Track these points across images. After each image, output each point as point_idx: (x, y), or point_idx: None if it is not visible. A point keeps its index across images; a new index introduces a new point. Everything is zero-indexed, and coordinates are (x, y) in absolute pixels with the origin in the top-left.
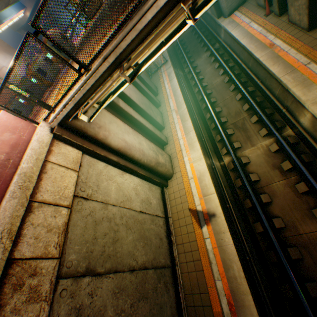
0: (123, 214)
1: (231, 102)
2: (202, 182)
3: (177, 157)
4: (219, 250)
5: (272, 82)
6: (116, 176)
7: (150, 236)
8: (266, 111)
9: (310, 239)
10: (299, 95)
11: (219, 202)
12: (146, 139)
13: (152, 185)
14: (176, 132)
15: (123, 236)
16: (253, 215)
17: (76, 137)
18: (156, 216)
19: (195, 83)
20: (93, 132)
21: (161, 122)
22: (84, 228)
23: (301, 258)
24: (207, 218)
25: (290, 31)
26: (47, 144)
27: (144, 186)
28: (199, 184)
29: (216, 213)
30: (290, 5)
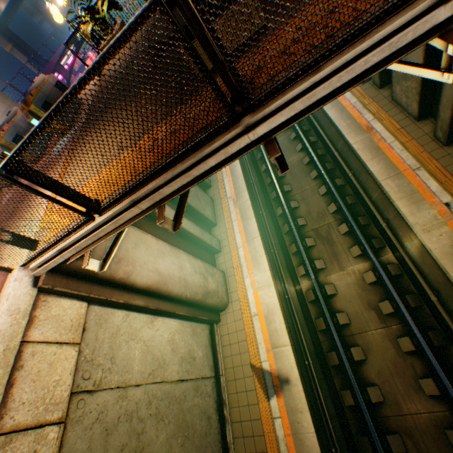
0: (151, 396)
1: (312, 196)
2: (271, 324)
3: (234, 276)
4: (295, 440)
5: (368, 180)
6: (142, 328)
7: (193, 419)
8: (359, 219)
9: (417, 424)
10: (405, 214)
11: (295, 360)
12: (190, 255)
13: (197, 326)
14: (234, 235)
15: (151, 438)
16: (340, 376)
17: (77, 283)
18: (202, 379)
19: (262, 157)
20: (108, 271)
21: (211, 215)
22: (88, 451)
23: (405, 452)
24: (278, 384)
25: (393, 114)
26: (26, 313)
27: (186, 331)
28: (266, 327)
29: (291, 378)
30: (396, 82)
